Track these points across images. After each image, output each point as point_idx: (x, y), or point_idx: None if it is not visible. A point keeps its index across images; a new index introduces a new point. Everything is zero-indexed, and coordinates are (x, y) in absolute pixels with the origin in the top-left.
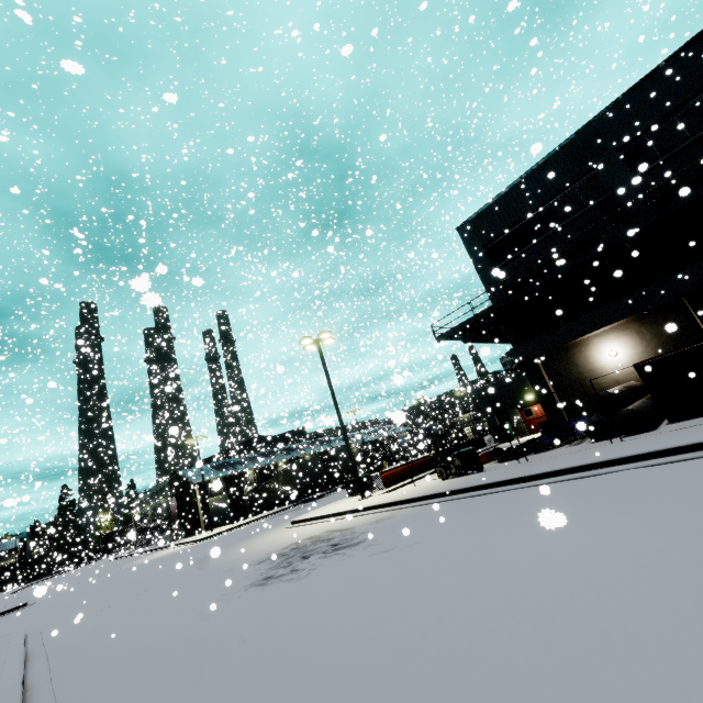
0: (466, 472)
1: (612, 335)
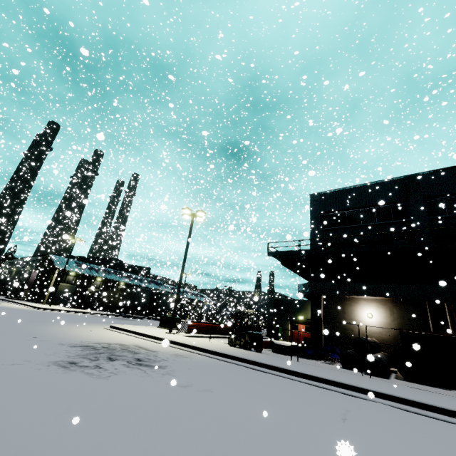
0: (250, 348)
1: (374, 304)
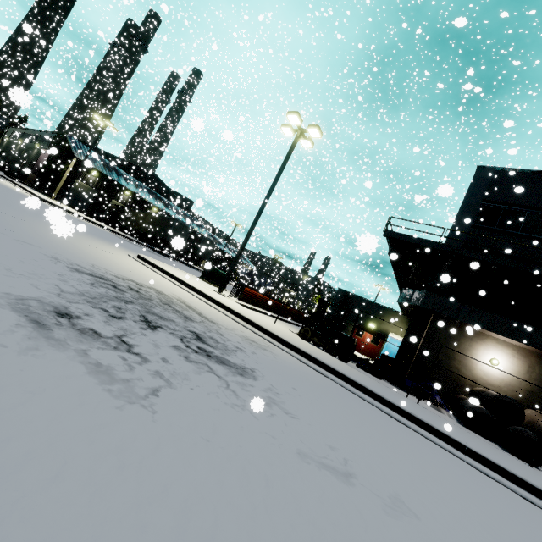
0: (336, 355)
1: (509, 350)
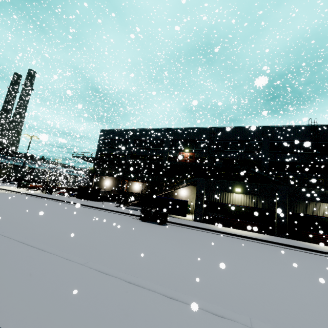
0: (45, 193)
1: (110, 179)
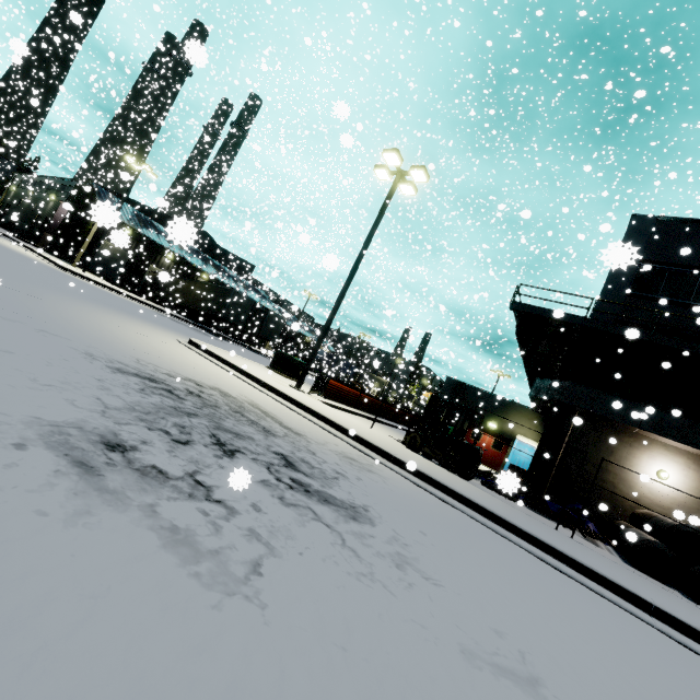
0: (456, 471)
1: (682, 459)
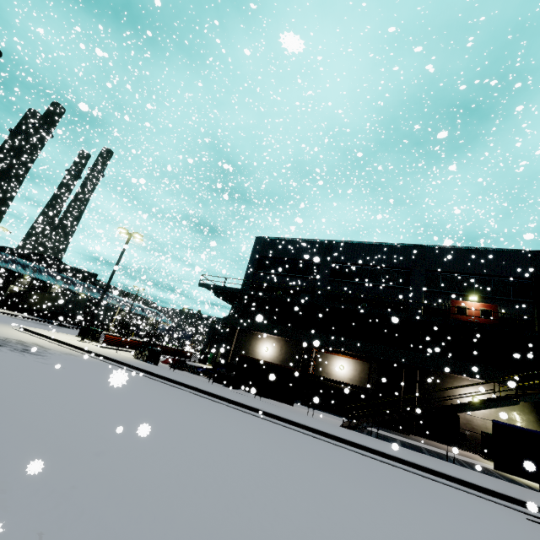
0: (146, 360)
1: (272, 340)
